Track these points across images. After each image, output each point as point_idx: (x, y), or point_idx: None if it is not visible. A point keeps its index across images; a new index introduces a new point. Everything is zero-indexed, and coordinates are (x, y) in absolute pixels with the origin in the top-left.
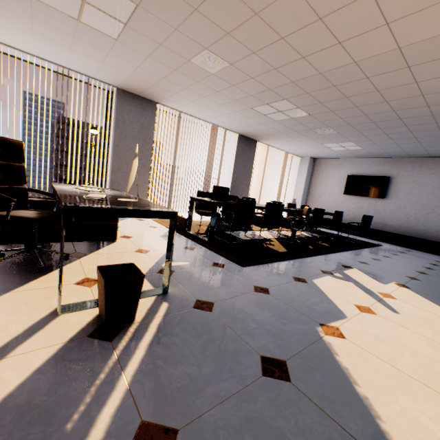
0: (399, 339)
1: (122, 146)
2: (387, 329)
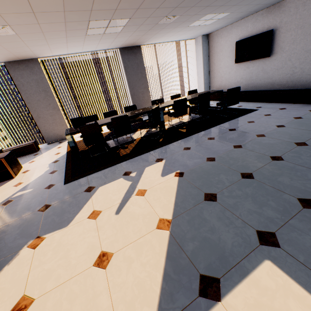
0: (73, 244)
1: (31, 101)
2: (79, 235)
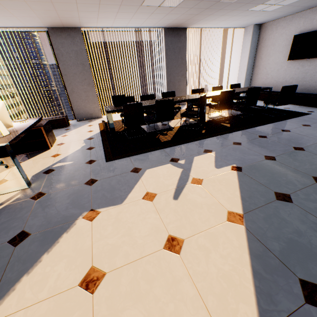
0: (134, 223)
1: (68, 74)
2: (138, 215)
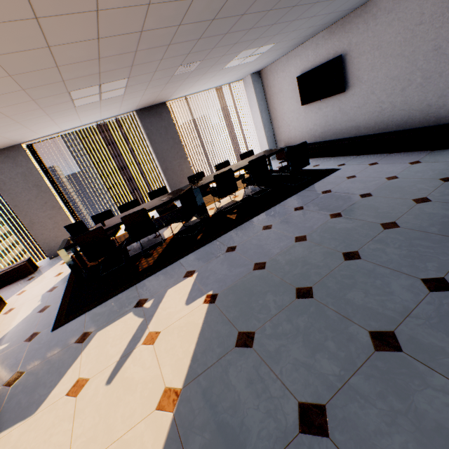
0: None
1: (19, 203)
2: (46, 430)
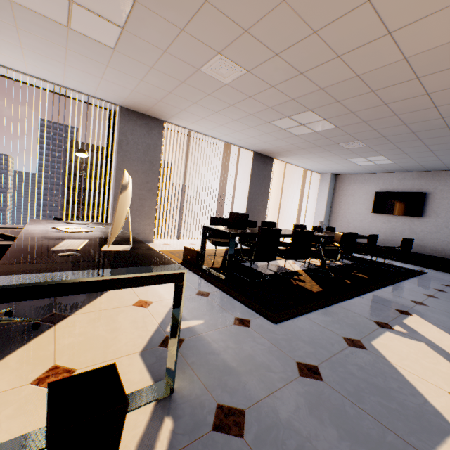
0: None
1: (125, 169)
2: None
